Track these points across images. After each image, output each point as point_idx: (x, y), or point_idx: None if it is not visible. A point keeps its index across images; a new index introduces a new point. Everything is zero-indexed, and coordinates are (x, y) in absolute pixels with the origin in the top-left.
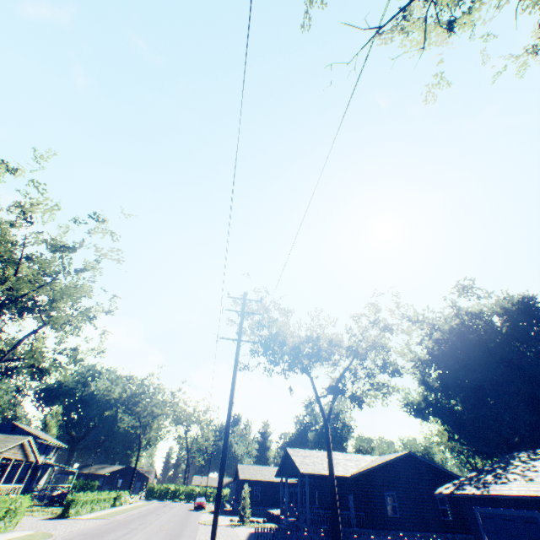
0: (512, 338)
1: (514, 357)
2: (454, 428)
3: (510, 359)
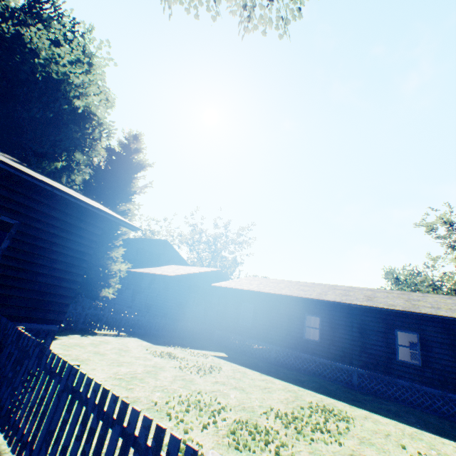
0: None
1: None
2: None
3: None
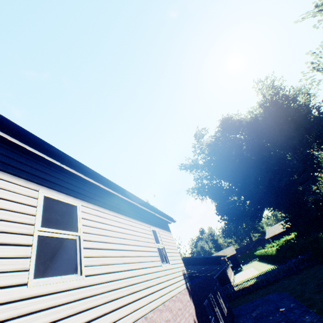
0: (222, 153)
1: (225, 166)
2: (222, 219)
3: (229, 165)
